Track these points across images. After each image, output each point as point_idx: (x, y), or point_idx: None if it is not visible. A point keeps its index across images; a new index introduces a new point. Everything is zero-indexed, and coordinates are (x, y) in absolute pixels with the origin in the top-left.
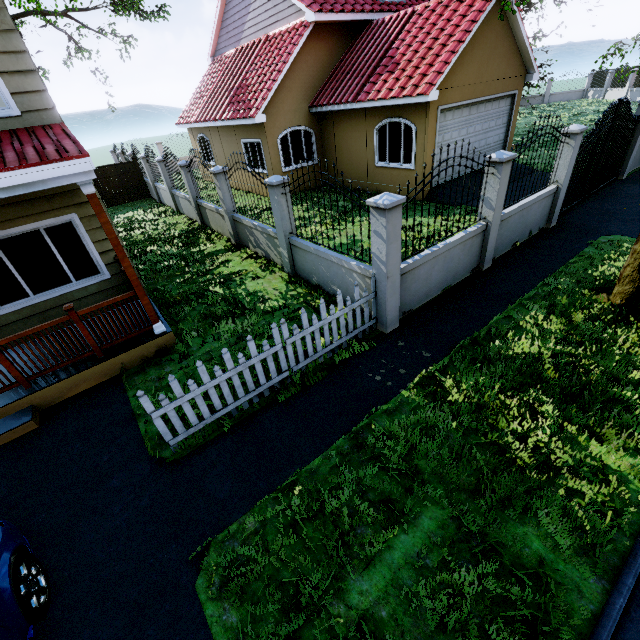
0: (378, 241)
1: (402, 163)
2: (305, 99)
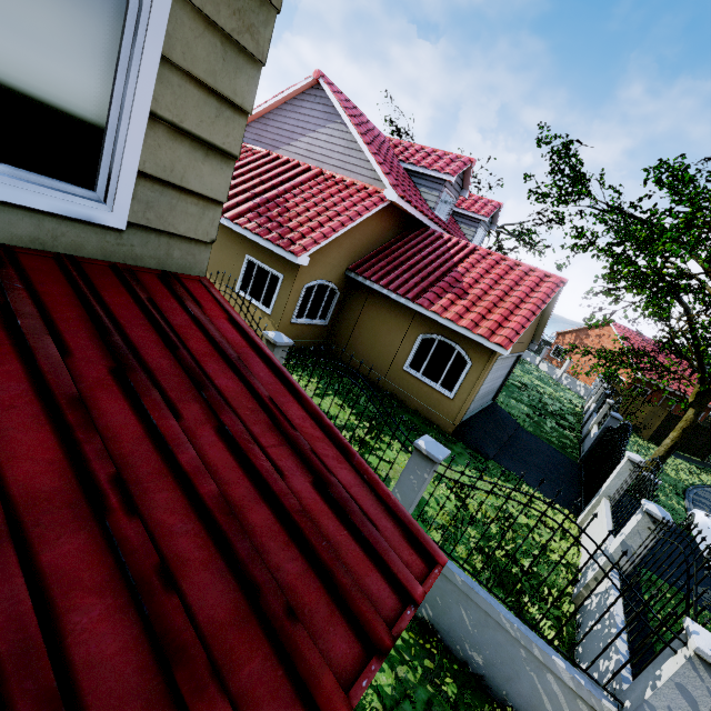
0: (678, 701)
1: (439, 385)
2: (348, 259)
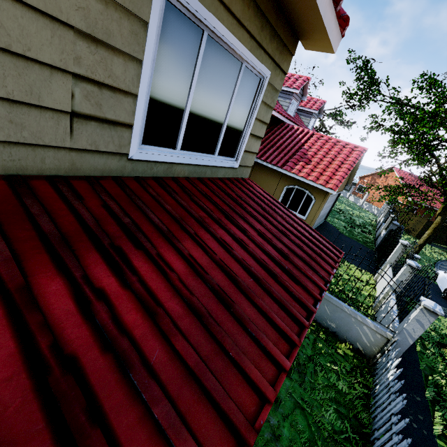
0: (417, 325)
1: (297, 213)
2: None
